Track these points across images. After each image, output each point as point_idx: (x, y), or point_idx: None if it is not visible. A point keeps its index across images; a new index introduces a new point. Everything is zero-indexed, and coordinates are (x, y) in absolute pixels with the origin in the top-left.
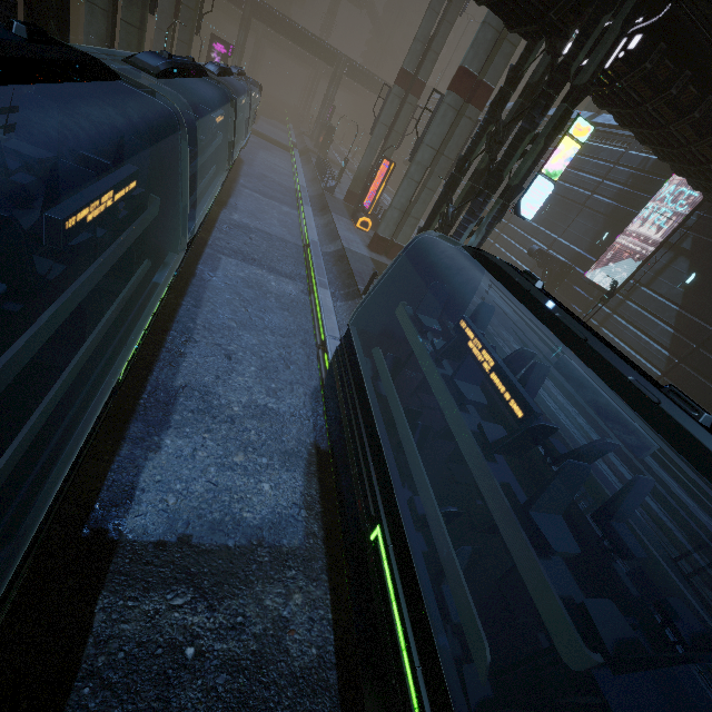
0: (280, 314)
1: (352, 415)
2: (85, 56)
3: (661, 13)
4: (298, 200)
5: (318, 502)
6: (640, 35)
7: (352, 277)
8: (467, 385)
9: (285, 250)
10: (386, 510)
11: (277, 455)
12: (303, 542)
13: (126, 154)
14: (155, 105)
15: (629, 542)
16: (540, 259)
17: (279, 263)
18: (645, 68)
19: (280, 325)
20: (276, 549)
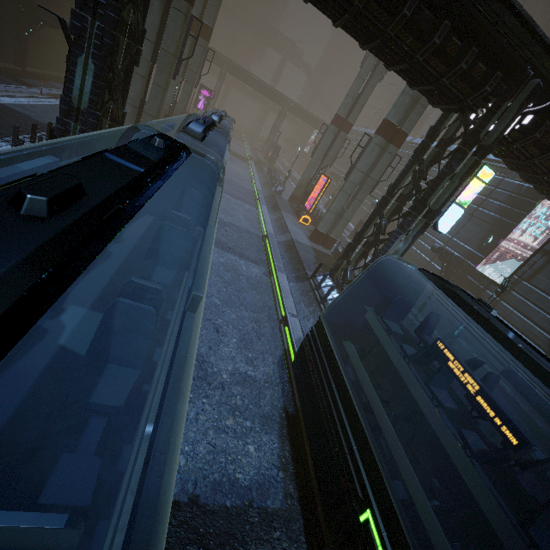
0: (250, 293)
1: (329, 397)
2: (182, 147)
3: (547, 103)
4: (256, 200)
5: (291, 463)
6: (531, 115)
7: (300, 263)
8: (439, 390)
9: (250, 240)
10: (376, 496)
11: (257, 419)
12: (283, 503)
13: (185, 199)
14: (204, 163)
15: None
16: (440, 254)
17: (247, 250)
18: (535, 136)
19: (251, 302)
20: (263, 509)
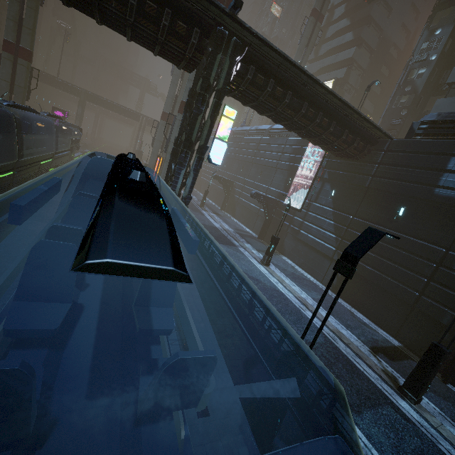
0: None
1: None
2: None
3: (245, 52)
4: None
5: None
6: (239, 63)
7: None
8: None
9: None
10: None
11: None
12: None
13: None
14: None
15: (158, 319)
16: (258, 198)
17: None
18: (249, 78)
19: None
20: None
